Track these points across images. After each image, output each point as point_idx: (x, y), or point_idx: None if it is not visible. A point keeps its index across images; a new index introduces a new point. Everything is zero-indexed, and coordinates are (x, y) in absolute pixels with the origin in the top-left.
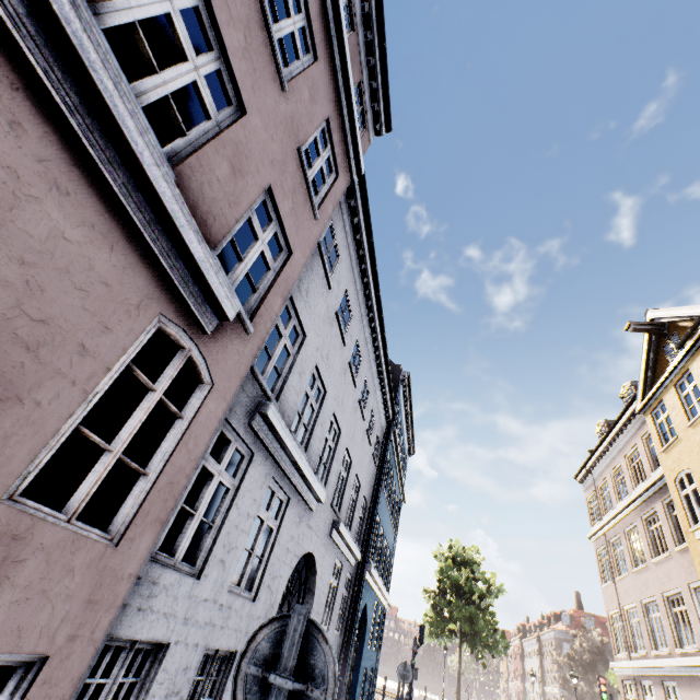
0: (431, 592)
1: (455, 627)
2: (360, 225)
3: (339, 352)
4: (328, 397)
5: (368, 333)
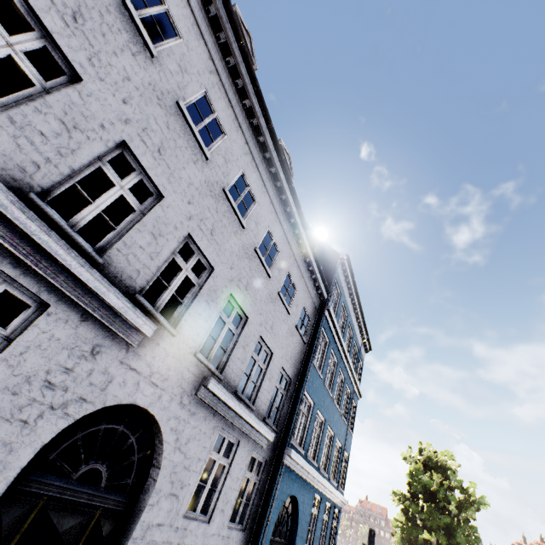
0: (400, 495)
1: (430, 537)
2: (220, 18)
3: (196, 163)
4: (170, 207)
5: (266, 178)
